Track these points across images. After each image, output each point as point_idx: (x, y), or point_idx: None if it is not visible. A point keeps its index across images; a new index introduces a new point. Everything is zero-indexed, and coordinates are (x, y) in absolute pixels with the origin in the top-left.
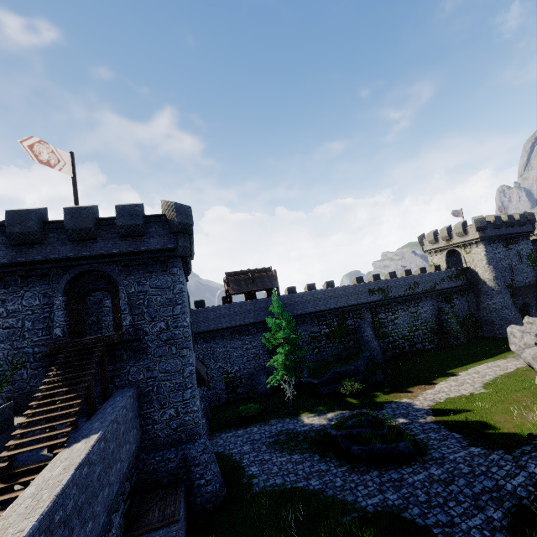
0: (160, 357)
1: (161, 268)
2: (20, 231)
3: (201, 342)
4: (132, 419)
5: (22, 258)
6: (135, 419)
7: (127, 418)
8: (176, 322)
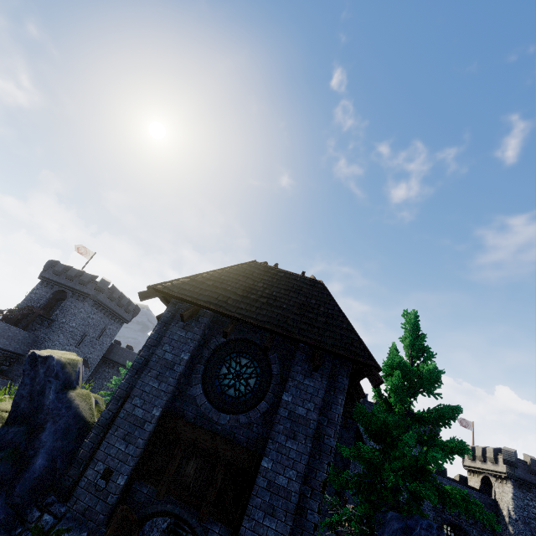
0: (53, 332)
1: (82, 300)
2: (57, 270)
3: (116, 369)
4: (21, 341)
5: (52, 278)
6: (23, 343)
7: (18, 336)
8: (69, 322)
